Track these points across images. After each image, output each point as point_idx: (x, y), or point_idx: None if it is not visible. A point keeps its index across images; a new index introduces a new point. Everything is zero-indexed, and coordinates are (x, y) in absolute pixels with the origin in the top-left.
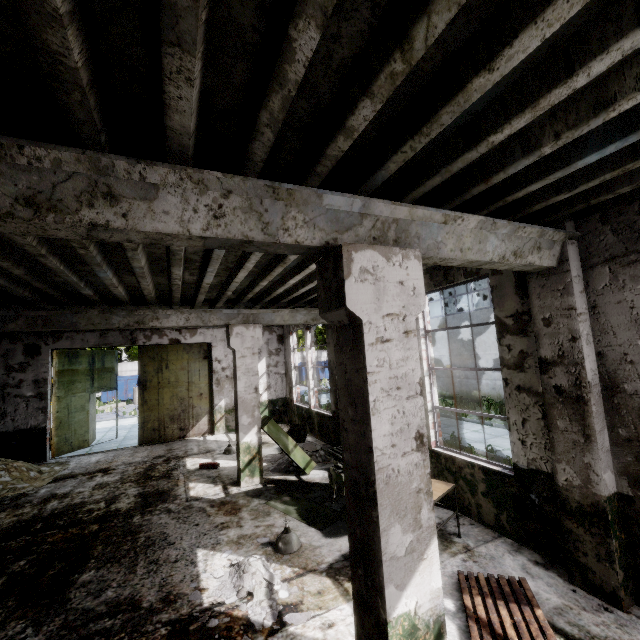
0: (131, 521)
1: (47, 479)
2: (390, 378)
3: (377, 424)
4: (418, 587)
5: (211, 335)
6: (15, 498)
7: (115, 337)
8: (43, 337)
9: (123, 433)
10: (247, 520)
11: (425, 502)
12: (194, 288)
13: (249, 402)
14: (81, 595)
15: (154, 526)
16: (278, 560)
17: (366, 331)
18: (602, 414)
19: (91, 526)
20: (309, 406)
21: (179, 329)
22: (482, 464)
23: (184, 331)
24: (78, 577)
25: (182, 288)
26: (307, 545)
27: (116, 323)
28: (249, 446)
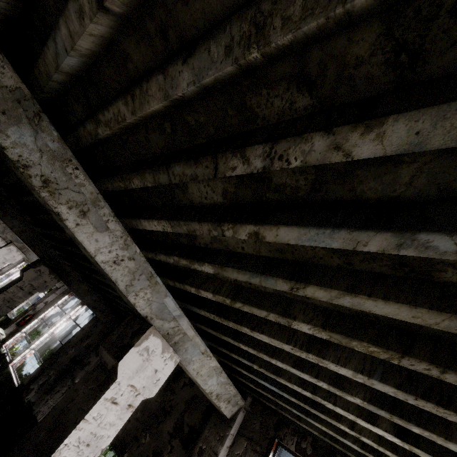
0: None
1: None
2: None
3: None
4: None
5: None
6: None
7: None
8: None
9: None
10: None
11: None
12: None
13: None
14: None
15: None
16: None
17: None
18: None
19: None
20: None
21: None
22: None
23: None
24: None
25: None
26: None
27: None
28: None
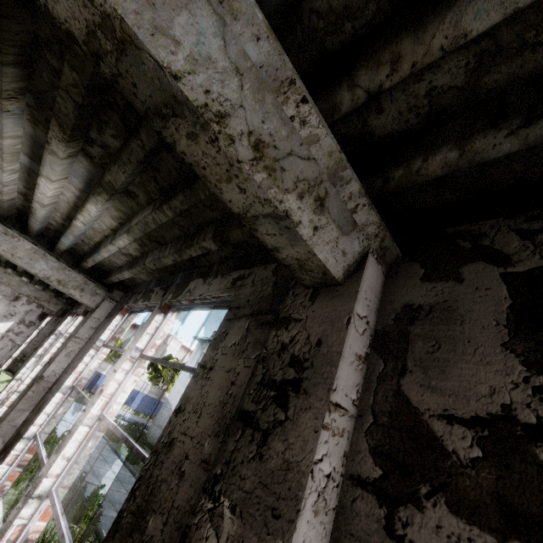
0: None
1: None
2: None
3: None
4: None
5: None
6: None
7: None
8: None
9: None
10: None
11: None
12: None
13: None
14: None
15: None
16: None
17: None
18: (35, 401)
19: None
20: None
21: None
22: None
23: None
24: None
25: None
26: None
27: None
28: None
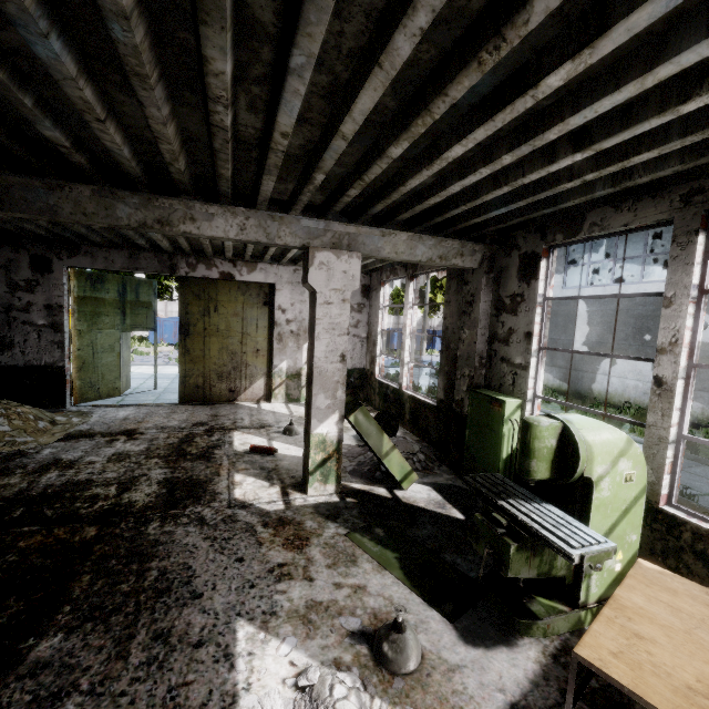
0: (144, 531)
1: (58, 434)
2: None
3: None
4: None
5: (275, 274)
6: (9, 457)
7: (149, 260)
8: (54, 248)
9: (164, 384)
10: (320, 567)
11: None
12: (256, 163)
13: (330, 375)
14: (20, 701)
15: (175, 549)
16: (384, 689)
17: None
18: None
19: (86, 529)
20: (399, 386)
21: (233, 260)
22: None
23: (240, 264)
24: (32, 646)
25: (234, 159)
26: (433, 657)
27: (123, 217)
28: (324, 440)
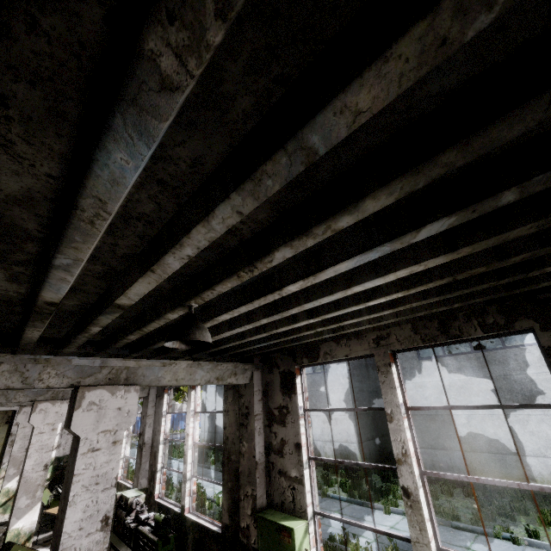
0: None
1: None
2: (40, 445)
3: (29, 461)
4: (26, 519)
5: None
6: None
7: None
8: None
9: None
10: None
11: (41, 489)
12: None
13: (19, 458)
14: None
15: None
16: None
17: (35, 430)
18: (149, 455)
19: None
20: None
21: None
22: (128, 485)
23: None
24: None
25: None
26: None
27: None
28: (9, 490)
